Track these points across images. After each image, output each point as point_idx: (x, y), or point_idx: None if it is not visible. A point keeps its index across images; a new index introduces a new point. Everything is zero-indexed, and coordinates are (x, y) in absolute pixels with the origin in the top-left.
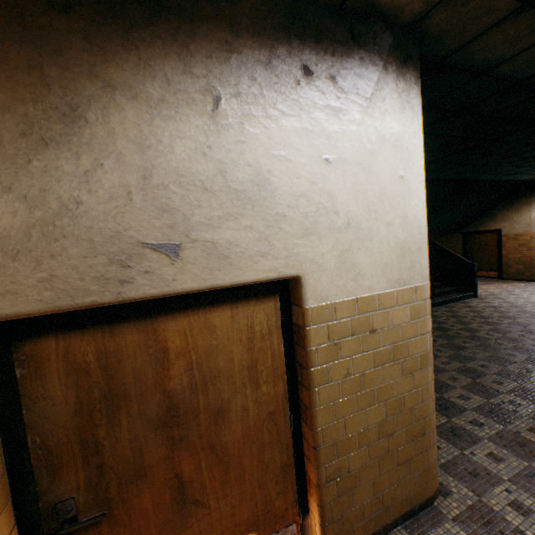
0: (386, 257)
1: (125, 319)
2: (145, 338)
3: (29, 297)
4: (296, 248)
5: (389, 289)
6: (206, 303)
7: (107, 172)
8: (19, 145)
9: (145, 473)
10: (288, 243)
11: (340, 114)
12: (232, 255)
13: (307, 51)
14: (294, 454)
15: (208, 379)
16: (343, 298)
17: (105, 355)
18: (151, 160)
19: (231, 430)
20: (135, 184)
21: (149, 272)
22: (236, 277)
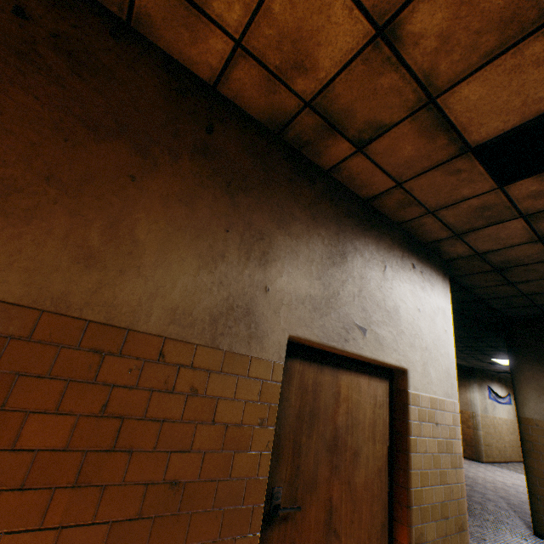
0: (441, 375)
1: (327, 364)
2: (332, 380)
3: (315, 332)
4: (406, 352)
5: (443, 397)
6: (359, 370)
7: (349, 284)
8: (327, 261)
9: (315, 486)
10: (404, 348)
11: (423, 289)
12: (384, 344)
13: (413, 257)
14: (388, 515)
15: (353, 424)
16: (424, 392)
17: (315, 383)
18: (363, 284)
19: (359, 473)
20: (356, 293)
21: (355, 339)
22: (384, 358)
